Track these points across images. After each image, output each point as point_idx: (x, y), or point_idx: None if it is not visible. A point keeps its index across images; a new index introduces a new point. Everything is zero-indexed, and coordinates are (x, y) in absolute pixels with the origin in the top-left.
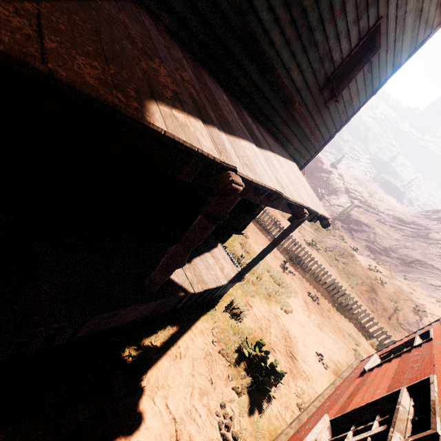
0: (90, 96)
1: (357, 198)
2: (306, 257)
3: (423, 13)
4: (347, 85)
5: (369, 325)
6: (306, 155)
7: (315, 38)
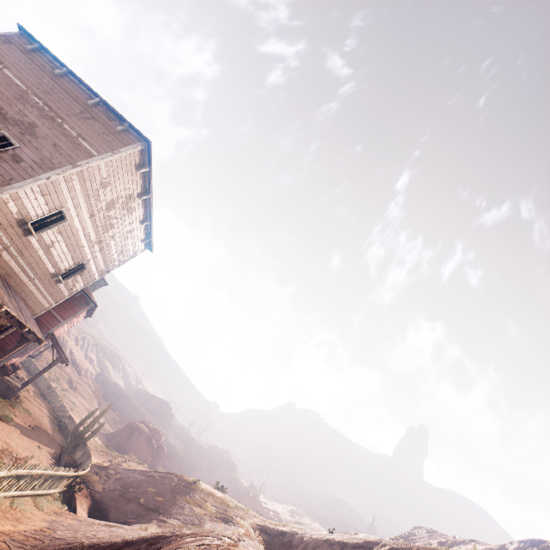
0: None
1: (269, 516)
2: (53, 395)
3: None
4: None
5: (62, 412)
6: None
7: None
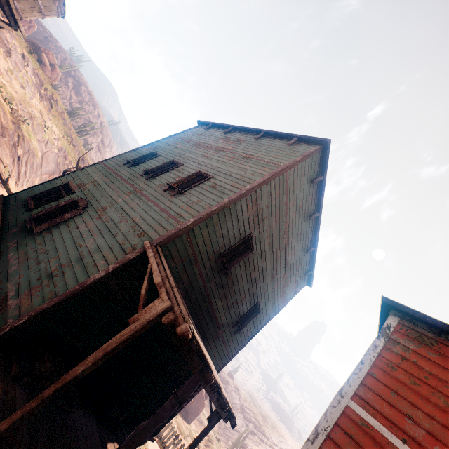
0: (202, 350)
1: (252, 421)
2: None
3: (276, 301)
4: (246, 325)
5: None
6: (221, 363)
7: (233, 305)
